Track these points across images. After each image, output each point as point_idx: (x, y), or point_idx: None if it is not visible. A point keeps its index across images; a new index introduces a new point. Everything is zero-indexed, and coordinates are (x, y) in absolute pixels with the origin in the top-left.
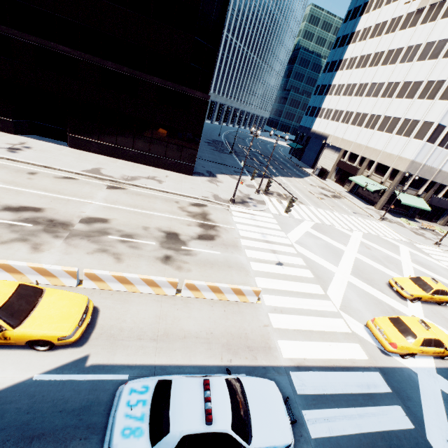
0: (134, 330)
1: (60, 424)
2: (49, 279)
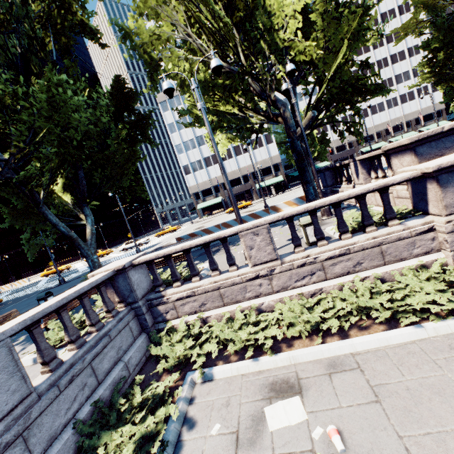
0: None
1: None
2: None
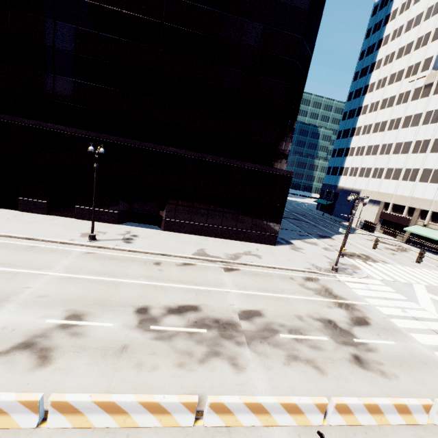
0: None
1: None
2: (294, 417)
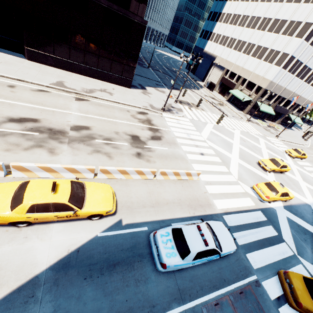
0: (139, 202)
1: (124, 256)
2: (75, 175)
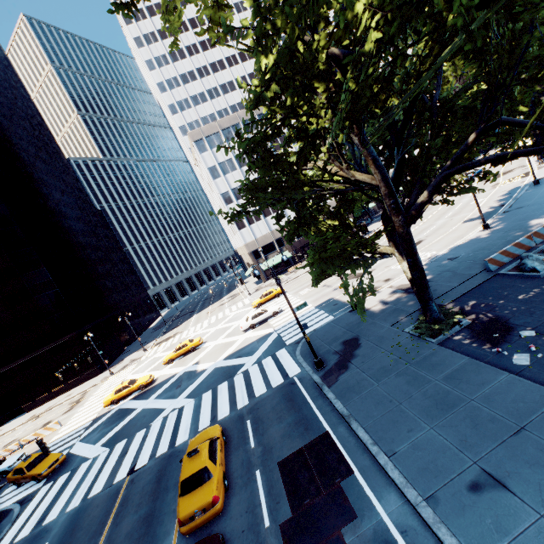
0: None
1: None
2: None
